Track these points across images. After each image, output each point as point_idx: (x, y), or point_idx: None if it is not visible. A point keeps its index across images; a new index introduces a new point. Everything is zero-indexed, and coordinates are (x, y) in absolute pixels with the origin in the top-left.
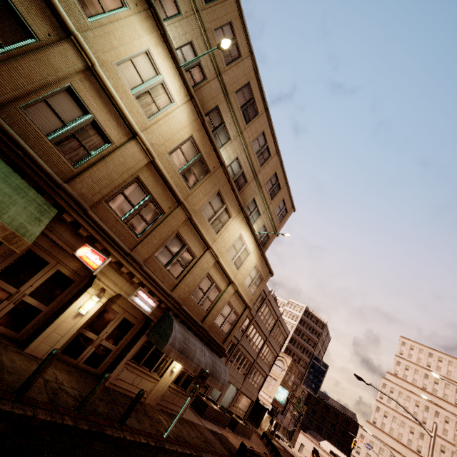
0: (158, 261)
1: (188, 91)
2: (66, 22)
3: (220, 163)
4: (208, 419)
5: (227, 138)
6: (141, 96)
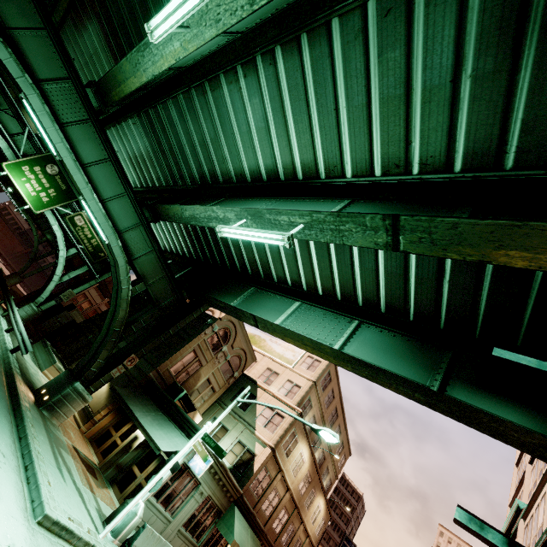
0: (281, 542)
1: (312, 452)
2: (281, 467)
3: (317, 472)
4: None
5: (320, 443)
6: (295, 470)
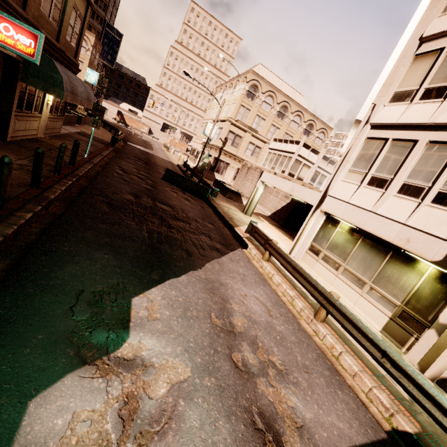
0: None
1: None
2: None
3: None
4: (65, 124)
5: None
6: None
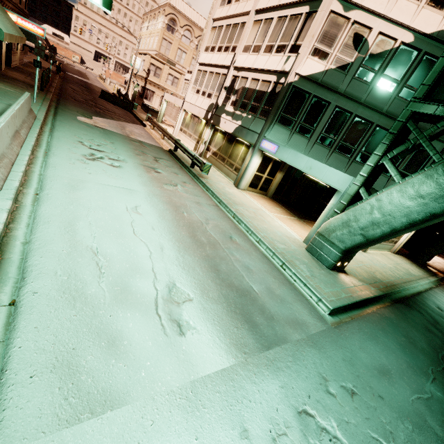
0: None
1: None
2: None
3: None
4: None
5: None
6: None
